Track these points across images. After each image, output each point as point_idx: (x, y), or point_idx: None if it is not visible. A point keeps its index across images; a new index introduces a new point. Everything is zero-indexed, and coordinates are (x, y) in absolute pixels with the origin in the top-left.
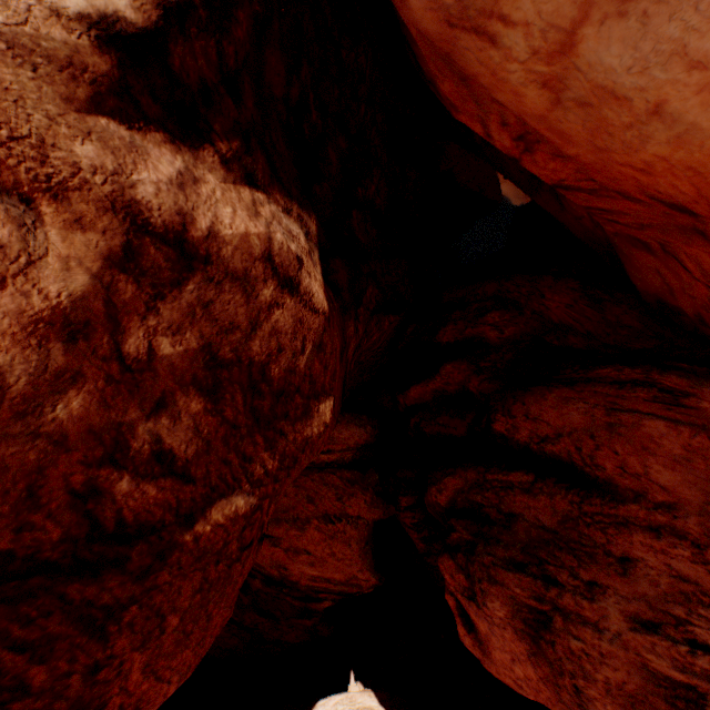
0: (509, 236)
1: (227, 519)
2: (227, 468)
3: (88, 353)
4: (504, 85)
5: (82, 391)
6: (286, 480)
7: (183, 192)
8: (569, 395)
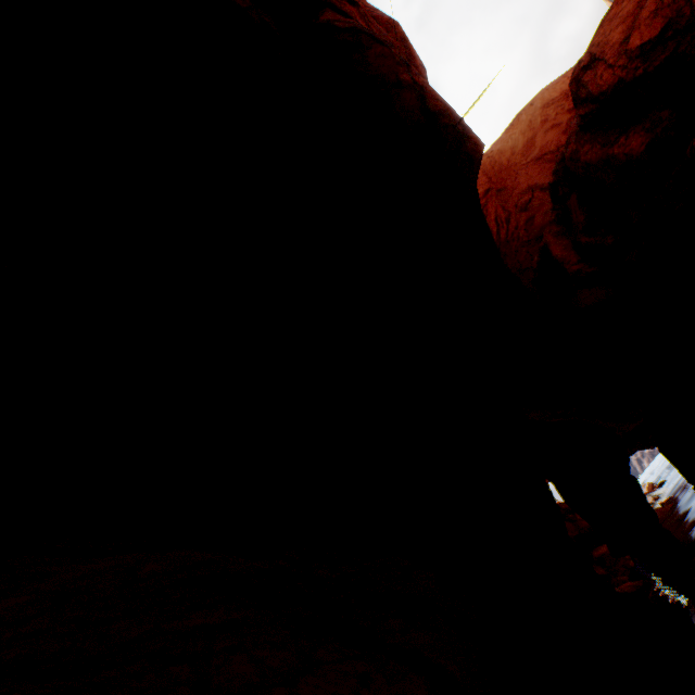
0: None
1: None
2: None
3: None
4: None
5: None
6: None
7: None
8: None
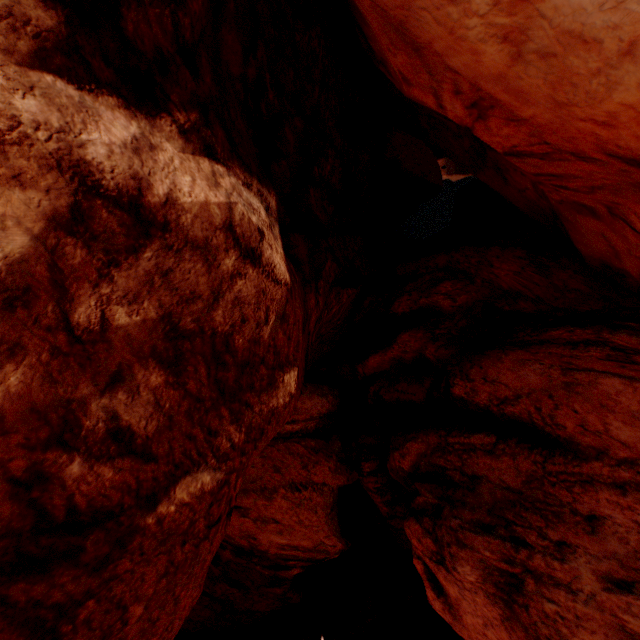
0: (454, 214)
1: (193, 497)
2: (192, 444)
3: (28, 322)
4: (462, 44)
5: (22, 364)
6: (253, 453)
7: (138, 157)
8: (525, 357)
